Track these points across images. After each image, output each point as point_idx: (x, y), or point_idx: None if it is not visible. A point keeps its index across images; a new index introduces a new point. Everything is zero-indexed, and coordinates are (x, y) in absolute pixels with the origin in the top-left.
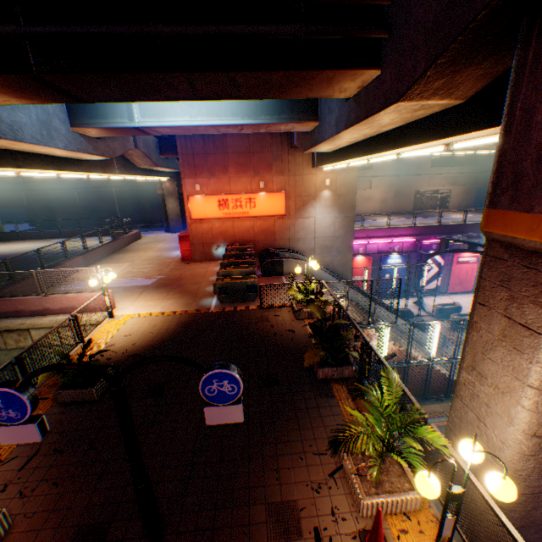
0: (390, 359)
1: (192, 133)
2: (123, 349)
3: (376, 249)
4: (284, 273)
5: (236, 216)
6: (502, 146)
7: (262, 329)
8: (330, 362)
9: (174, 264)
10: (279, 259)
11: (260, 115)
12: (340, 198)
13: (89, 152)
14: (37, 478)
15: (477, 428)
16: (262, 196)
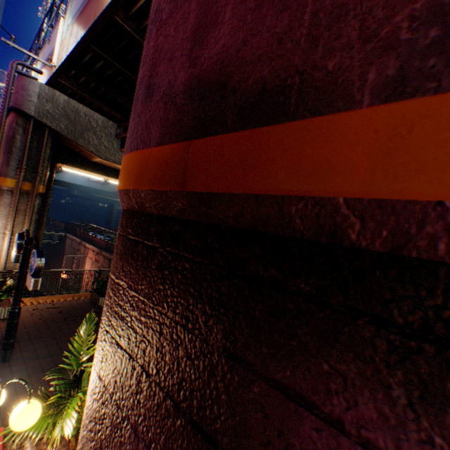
0: None
1: None
2: None
3: None
4: None
5: None
6: None
7: None
8: None
9: None
10: None
11: None
12: None
13: None
14: (43, 313)
15: None
16: None
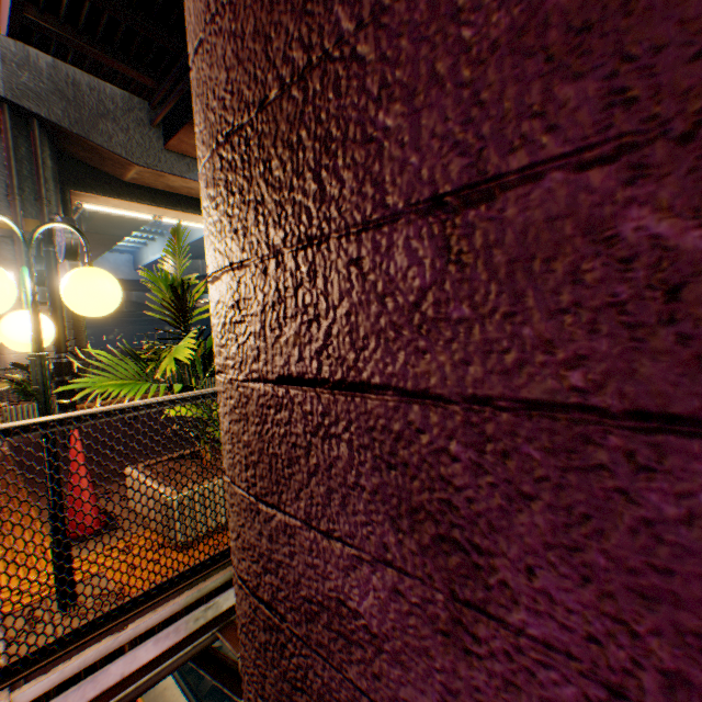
0: None
1: None
2: None
3: None
4: None
5: None
6: None
7: None
8: None
9: None
10: None
11: None
12: None
13: None
14: None
15: None
16: None
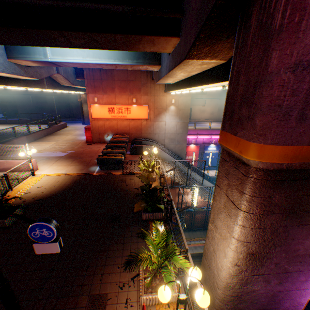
0: (199, 206)
1: (87, 67)
2: (34, 195)
3: (202, 141)
4: (143, 153)
5: (119, 118)
6: (228, 93)
7: (120, 187)
8: (149, 210)
9: (81, 144)
10: (141, 145)
11: (125, 59)
12: (180, 111)
13: (21, 75)
14: None
15: (213, 256)
16: (134, 107)
